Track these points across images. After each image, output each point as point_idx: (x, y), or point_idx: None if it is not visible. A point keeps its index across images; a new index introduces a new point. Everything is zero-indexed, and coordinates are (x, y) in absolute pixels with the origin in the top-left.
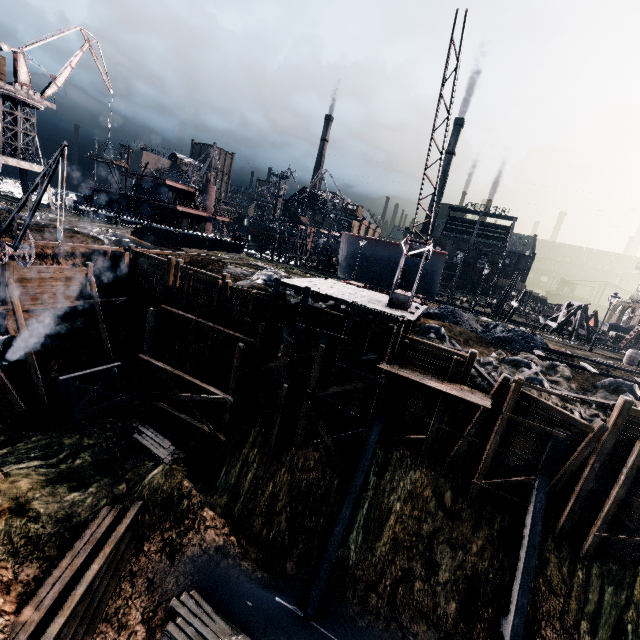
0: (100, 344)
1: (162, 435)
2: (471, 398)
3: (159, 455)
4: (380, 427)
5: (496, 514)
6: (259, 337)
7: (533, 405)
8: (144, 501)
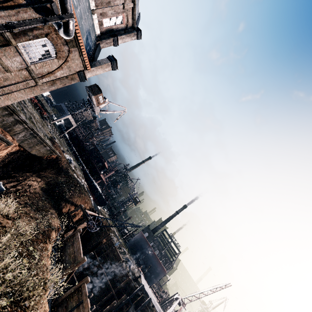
0: None
1: None
2: None
3: None
4: None
5: None
6: (121, 301)
7: None
8: None
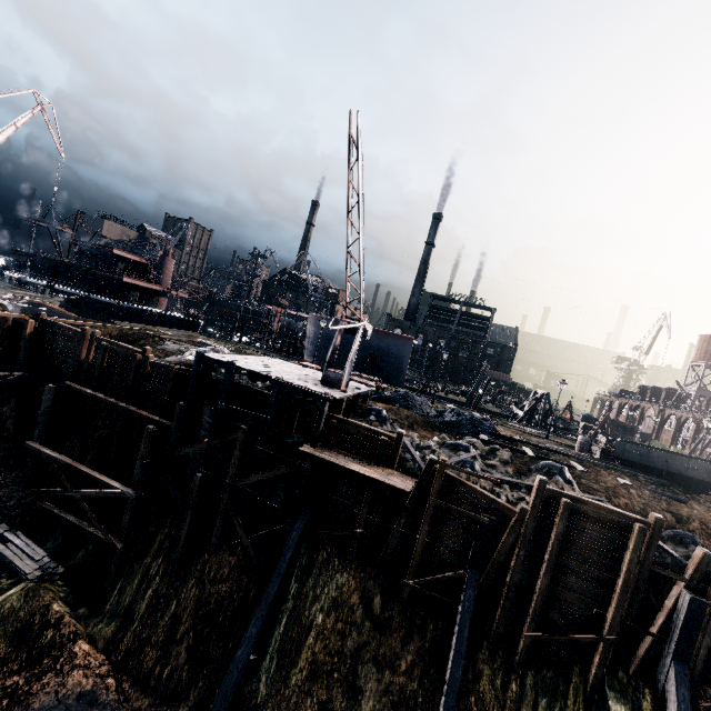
0: None
1: (40, 544)
2: (392, 481)
3: (23, 569)
4: (304, 521)
5: (429, 620)
6: (176, 418)
7: (459, 489)
8: None
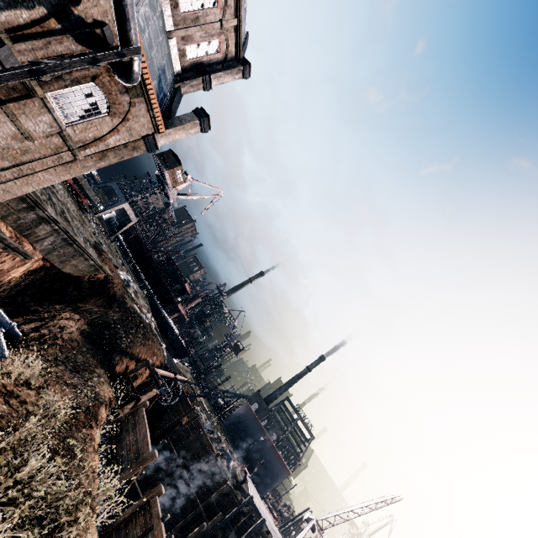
0: None
1: None
2: None
3: None
4: None
5: None
6: (214, 523)
7: None
8: None
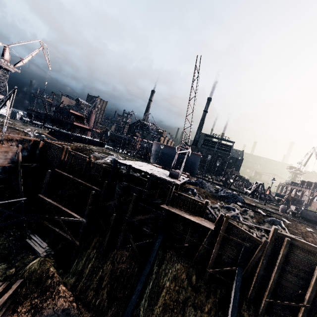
0: (17, 187)
1: (43, 240)
2: (205, 224)
3: (38, 251)
4: (161, 238)
5: (218, 289)
6: (104, 188)
7: (234, 229)
8: (24, 279)
